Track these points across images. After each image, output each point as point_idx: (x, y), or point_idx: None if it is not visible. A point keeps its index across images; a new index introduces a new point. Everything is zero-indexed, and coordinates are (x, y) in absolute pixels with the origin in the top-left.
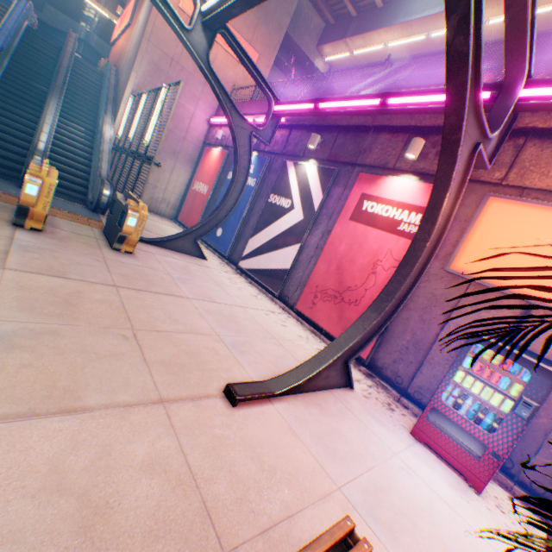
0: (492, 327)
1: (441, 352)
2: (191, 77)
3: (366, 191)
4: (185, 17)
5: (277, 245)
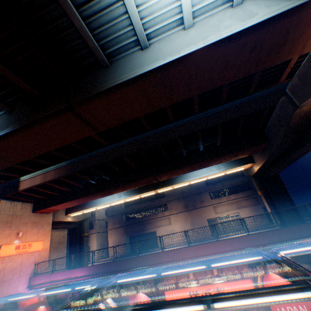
0: None
1: None
2: (11, 280)
3: (134, 300)
4: (3, 257)
5: None
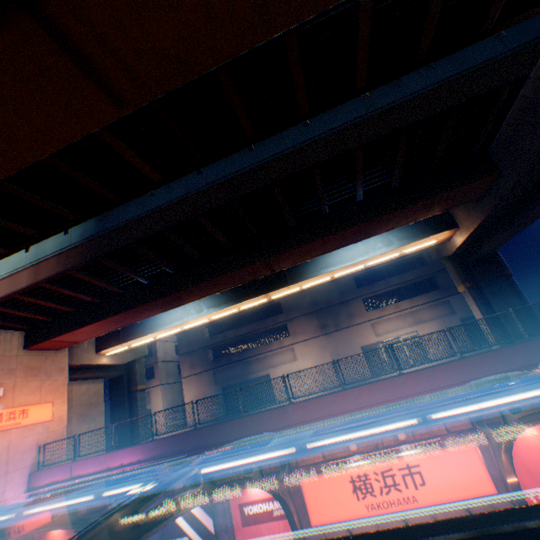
0: None
1: None
2: None
3: (240, 500)
4: None
5: None
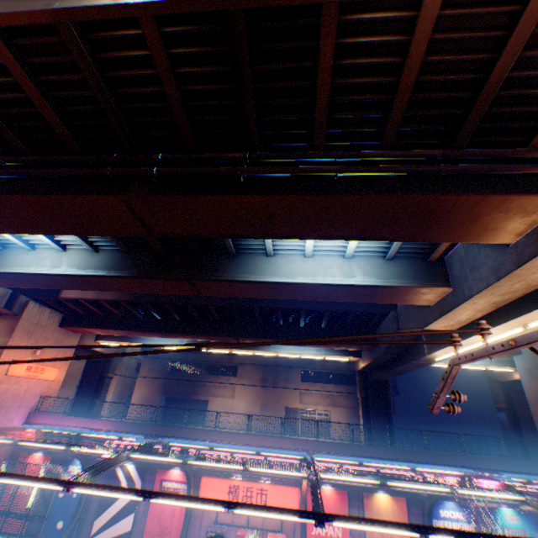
0: (213, 517)
1: (203, 535)
2: (10, 407)
3: (163, 476)
4: (11, 376)
5: (120, 517)
